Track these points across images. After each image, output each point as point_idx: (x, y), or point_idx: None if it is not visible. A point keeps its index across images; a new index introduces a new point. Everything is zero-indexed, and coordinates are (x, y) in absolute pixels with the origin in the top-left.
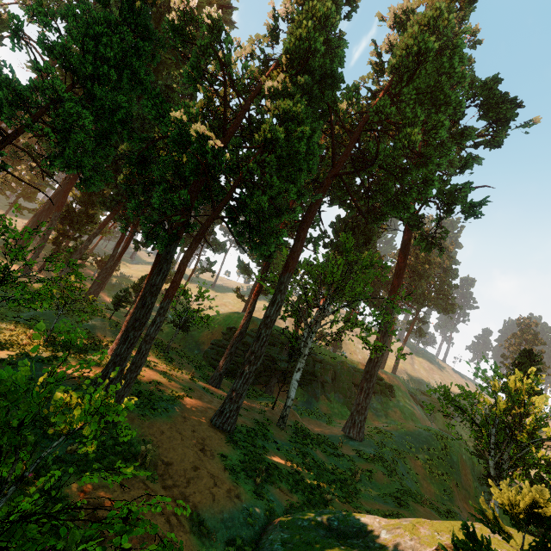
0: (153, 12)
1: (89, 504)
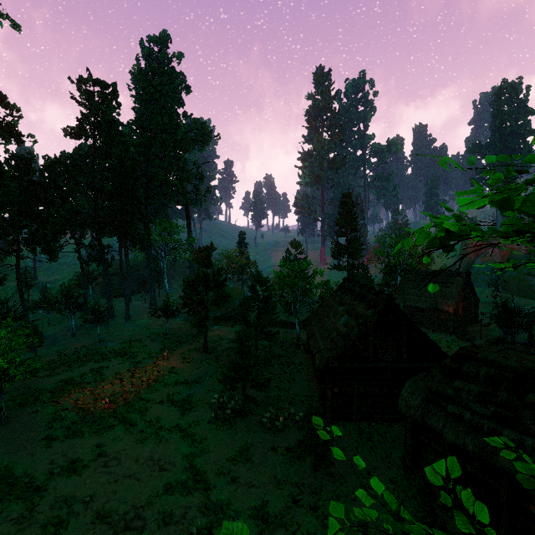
0: None
1: (152, 325)
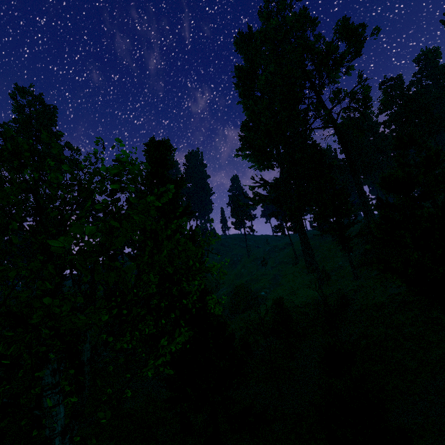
0: None
1: None
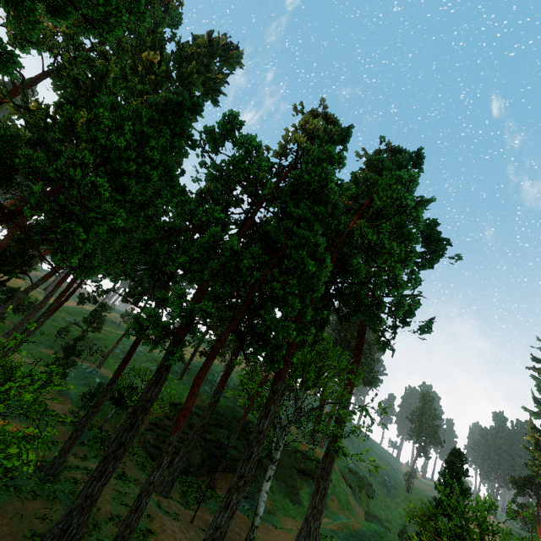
0: (151, 78)
1: None
